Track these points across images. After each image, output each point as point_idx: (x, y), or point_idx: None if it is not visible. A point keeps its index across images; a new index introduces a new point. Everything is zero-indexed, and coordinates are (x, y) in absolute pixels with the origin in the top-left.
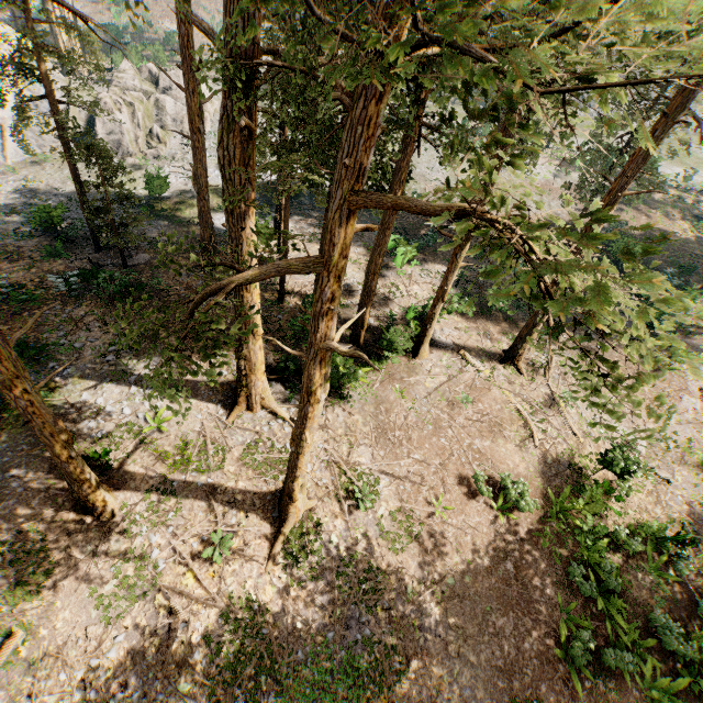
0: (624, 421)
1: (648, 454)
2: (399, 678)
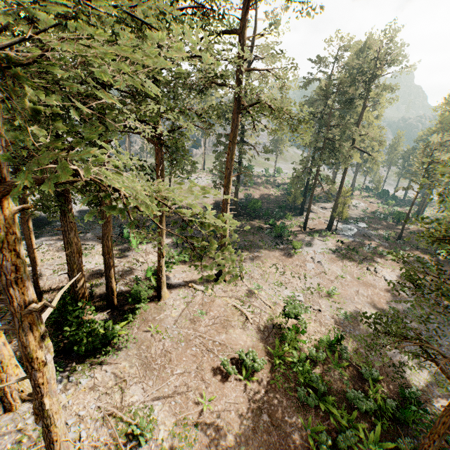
0: (288, 287)
1: (306, 300)
2: None
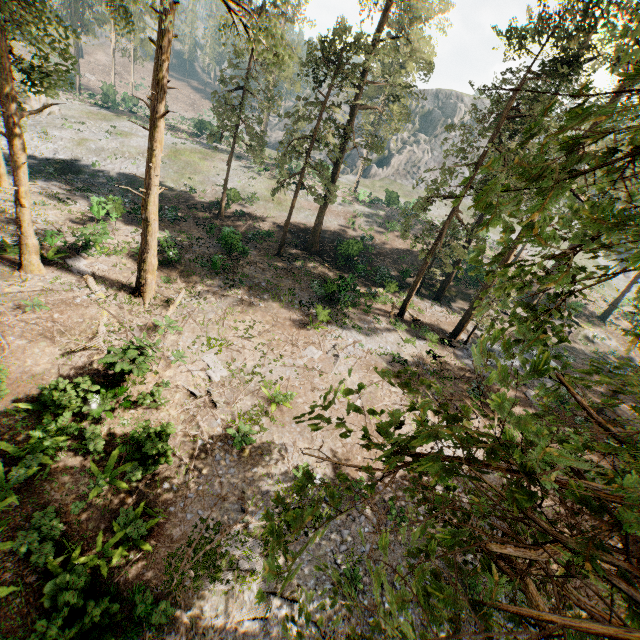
0: (224, 355)
1: (223, 382)
2: None
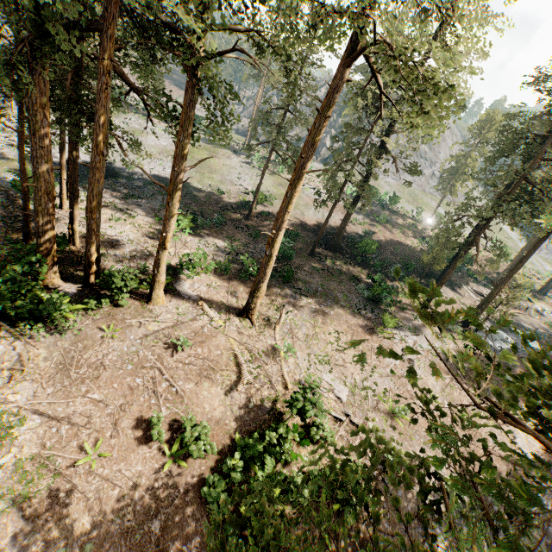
0: (335, 371)
1: (349, 401)
2: None
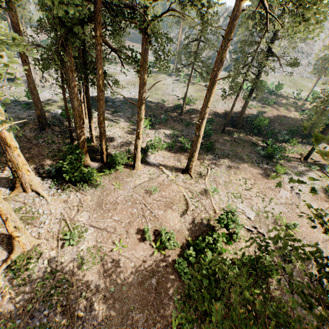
0: (245, 202)
1: (256, 219)
2: None
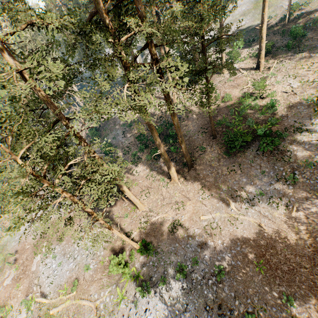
0: (297, 79)
1: (297, 87)
2: (182, 122)
